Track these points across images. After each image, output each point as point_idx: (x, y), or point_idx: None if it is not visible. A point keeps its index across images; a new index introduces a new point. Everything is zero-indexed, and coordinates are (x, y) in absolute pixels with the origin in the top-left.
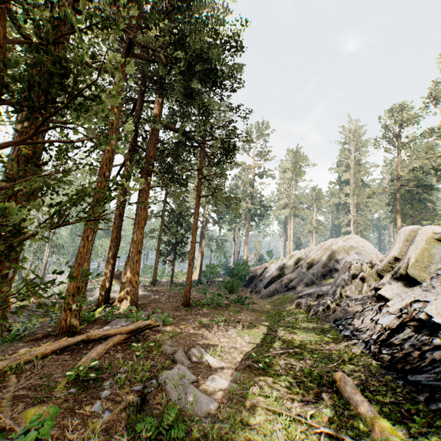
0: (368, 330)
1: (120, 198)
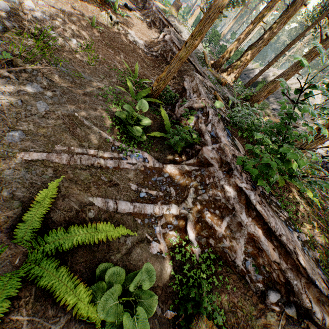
0: None
1: None
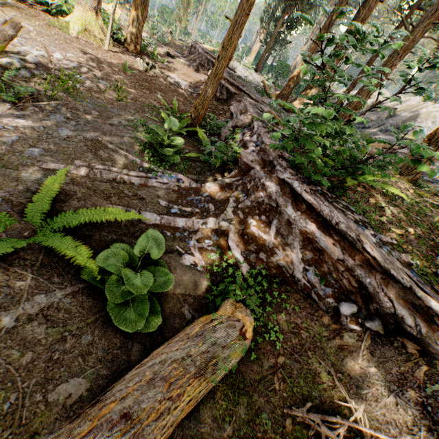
0: None
1: None
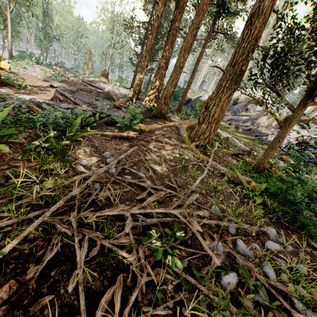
0: None
1: (162, 9)
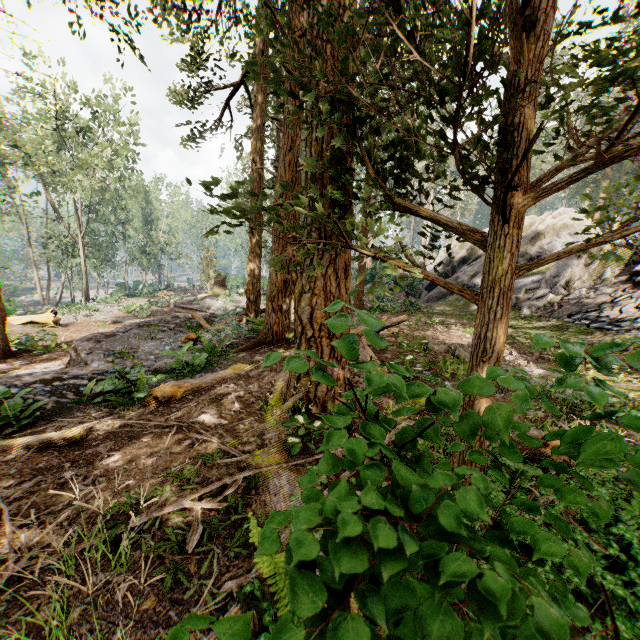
0: (637, 319)
1: (258, 147)
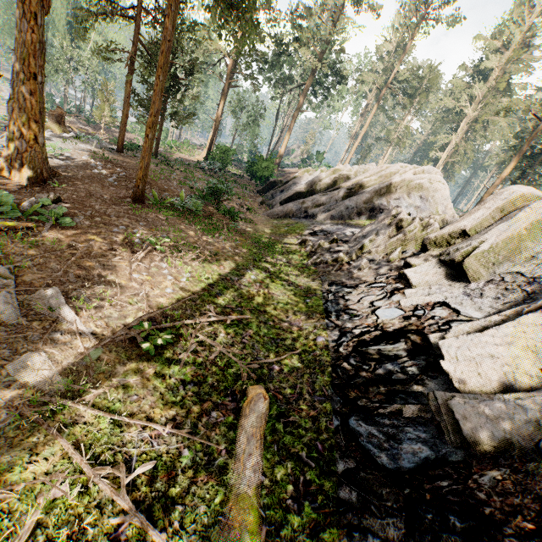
0: (357, 317)
1: None
